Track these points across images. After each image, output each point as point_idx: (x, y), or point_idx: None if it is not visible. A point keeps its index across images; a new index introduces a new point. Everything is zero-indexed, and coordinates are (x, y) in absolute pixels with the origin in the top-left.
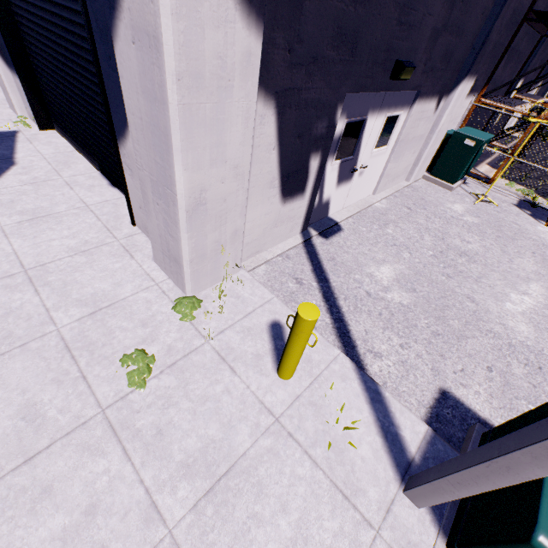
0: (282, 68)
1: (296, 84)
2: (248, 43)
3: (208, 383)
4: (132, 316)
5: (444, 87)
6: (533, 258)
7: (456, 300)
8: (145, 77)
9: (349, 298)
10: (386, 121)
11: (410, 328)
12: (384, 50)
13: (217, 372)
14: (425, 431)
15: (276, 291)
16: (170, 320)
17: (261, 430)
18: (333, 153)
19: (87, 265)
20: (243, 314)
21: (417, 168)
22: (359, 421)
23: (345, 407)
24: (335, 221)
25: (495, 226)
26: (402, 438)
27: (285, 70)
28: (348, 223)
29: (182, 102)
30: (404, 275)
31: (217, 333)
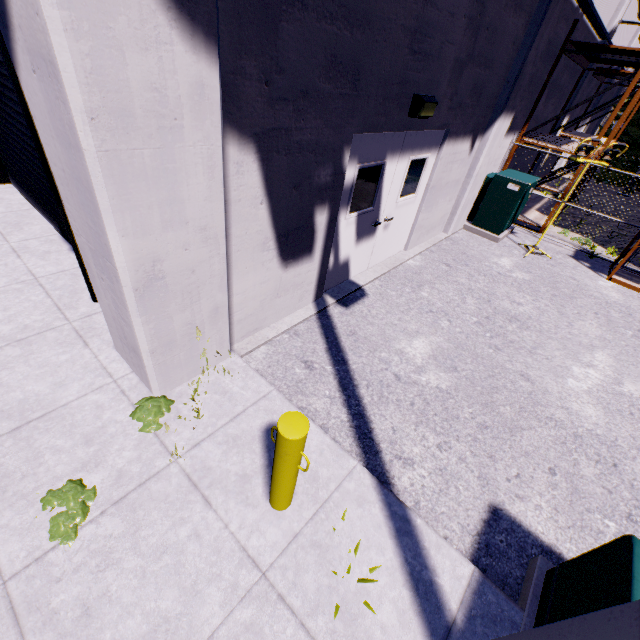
0: (259, 103)
1: (283, 123)
2: (198, 71)
3: (169, 524)
4: (72, 429)
5: (478, 126)
6: (596, 319)
7: (507, 379)
8: (55, 116)
9: (373, 384)
10: (411, 165)
11: (450, 421)
12: (397, 82)
13: (183, 506)
14: (470, 573)
15: (278, 380)
16: (127, 432)
17: (239, 594)
18: (346, 205)
19: (21, 360)
20: (229, 417)
21: (455, 217)
22: (379, 567)
23: (361, 546)
24: (357, 284)
25: (549, 283)
26: (439, 589)
27: (264, 106)
28: (373, 287)
29: (104, 148)
30: (442, 349)
31: (190, 447)
